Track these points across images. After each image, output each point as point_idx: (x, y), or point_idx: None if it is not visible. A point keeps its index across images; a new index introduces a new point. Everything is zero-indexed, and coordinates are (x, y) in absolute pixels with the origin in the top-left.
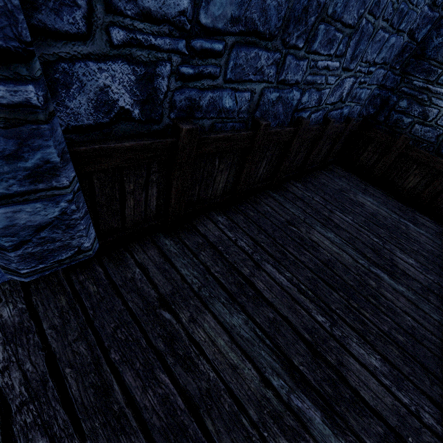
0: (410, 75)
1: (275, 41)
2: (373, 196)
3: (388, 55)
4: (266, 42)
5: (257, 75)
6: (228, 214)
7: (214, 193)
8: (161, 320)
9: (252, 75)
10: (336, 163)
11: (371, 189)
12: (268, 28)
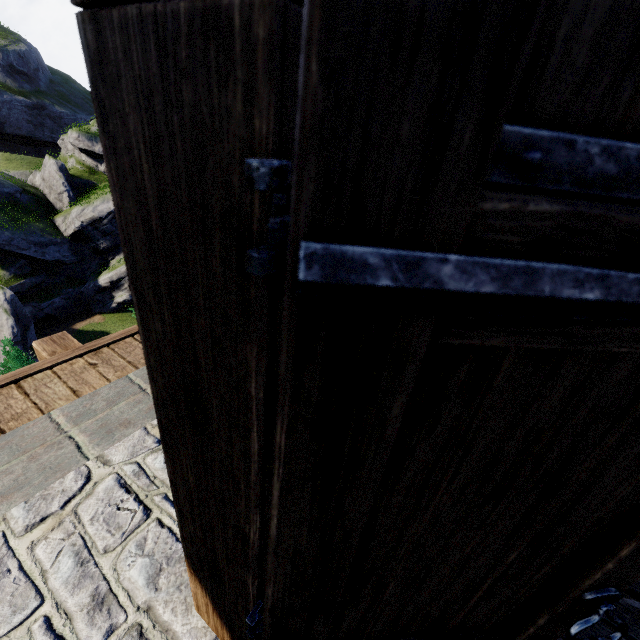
0: None
1: None
2: None
3: None
4: None
5: None
6: None
7: None
8: (639, 616)
9: None
10: None
11: None
12: None
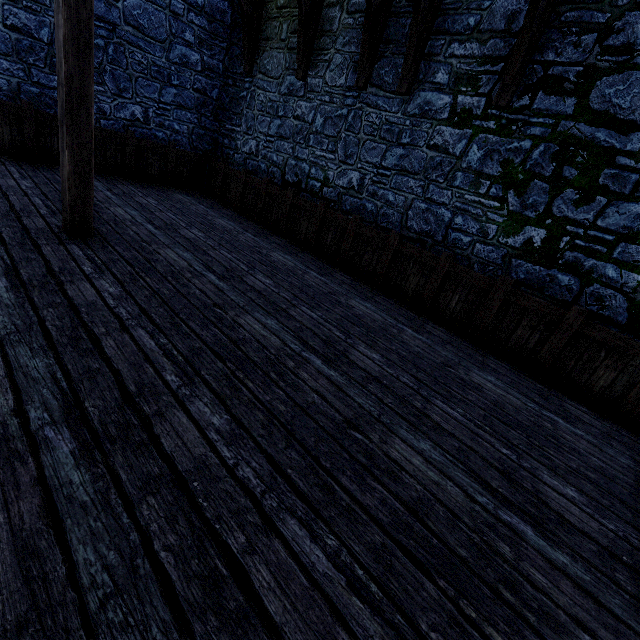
0: (223, 122)
1: (13, 58)
2: (197, 199)
3: (182, 102)
4: (4, 57)
5: (7, 72)
6: (18, 160)
7: (2, 141)
8: None
9: (2, 71)
10: (199, 191)
11: (206, 199)
12: (1, 50)
